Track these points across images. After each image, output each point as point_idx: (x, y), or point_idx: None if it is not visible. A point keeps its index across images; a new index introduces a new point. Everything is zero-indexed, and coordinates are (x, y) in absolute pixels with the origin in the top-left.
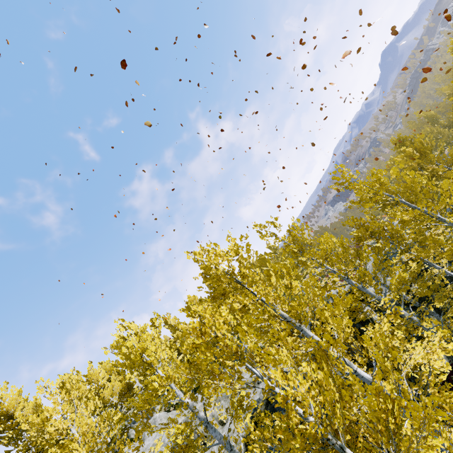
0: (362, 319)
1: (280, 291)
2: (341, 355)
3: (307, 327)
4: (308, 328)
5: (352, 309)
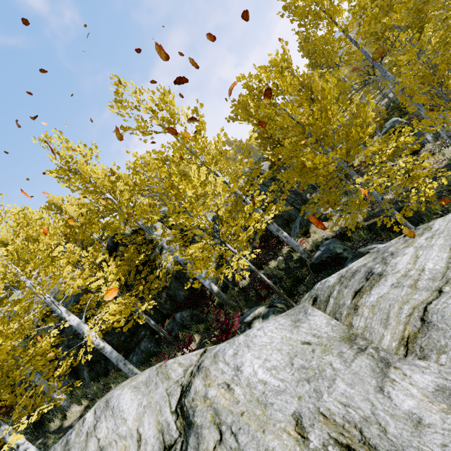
0: (139, 241)
1: (10, 219)
2: (27, 280)
3: (1, 256)
4: (2, 257)
5: (111, 235)
